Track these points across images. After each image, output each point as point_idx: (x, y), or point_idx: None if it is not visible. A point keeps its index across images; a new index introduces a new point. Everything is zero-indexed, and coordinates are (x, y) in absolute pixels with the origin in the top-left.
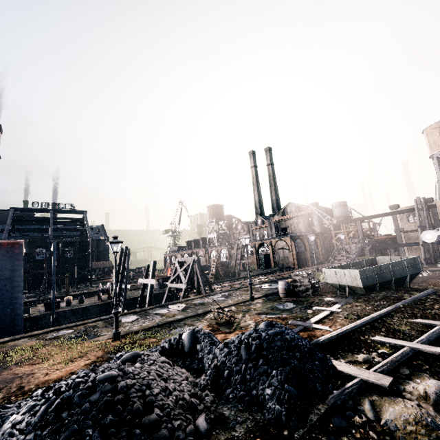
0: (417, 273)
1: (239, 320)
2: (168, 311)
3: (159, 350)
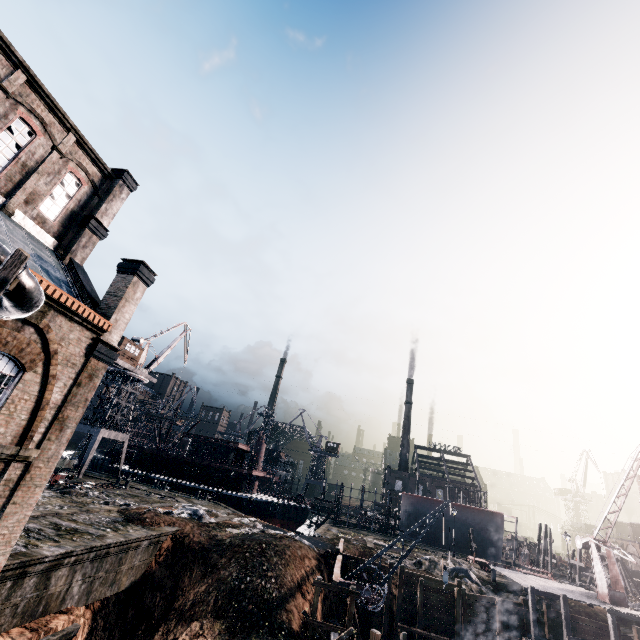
0: None
1: None
2: None
3: None
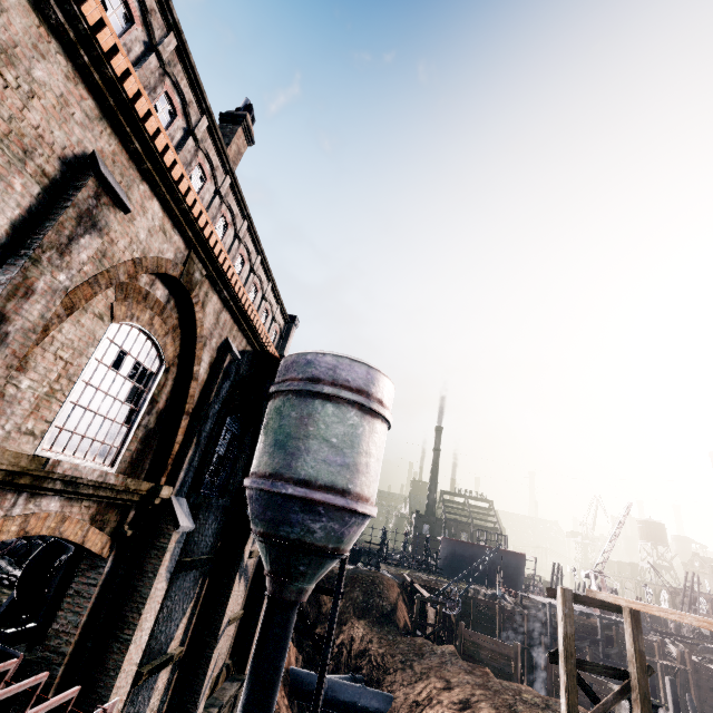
0: None
1: None
2: None
3: None
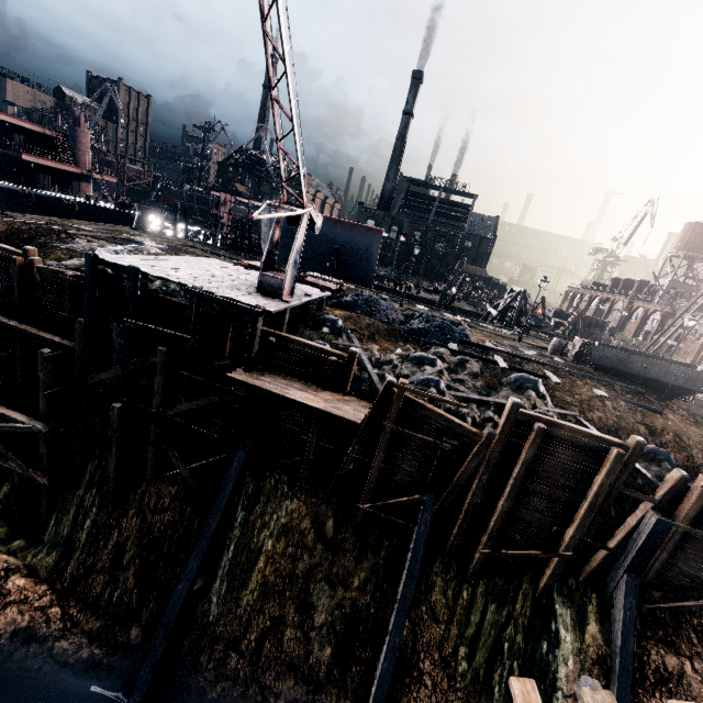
0: (691, 391)
1: (473, 334)
2: (450, 316)
3: (406, 313)
